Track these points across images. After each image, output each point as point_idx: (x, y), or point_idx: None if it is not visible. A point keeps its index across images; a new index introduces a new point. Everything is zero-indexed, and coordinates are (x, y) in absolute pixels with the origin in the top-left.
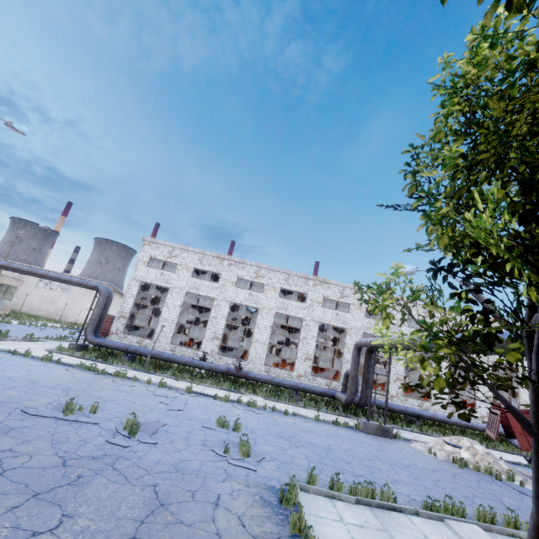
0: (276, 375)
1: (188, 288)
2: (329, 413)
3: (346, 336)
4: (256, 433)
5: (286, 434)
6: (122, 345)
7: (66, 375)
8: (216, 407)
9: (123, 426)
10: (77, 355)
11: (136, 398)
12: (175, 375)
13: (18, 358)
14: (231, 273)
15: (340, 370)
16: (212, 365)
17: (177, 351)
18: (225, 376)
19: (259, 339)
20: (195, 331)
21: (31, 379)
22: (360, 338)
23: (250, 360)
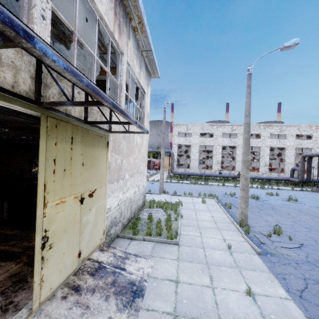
0: (251, 175)
1: (199, 143)
2: (290, 187)
3: (285, 151)
4: (283, 196)
5: (292, 195)
6: (187, 173)
7: (195, 186)
8: (253, 190)
9: (250, 197)
10: (177, 179)
11: (229, 190)
12: (217, 181)
13: (171, 183)
14: (218, 131)
15: (284, 168)
16: (227, 175)
17: (202, 172)
18: (228, 179)
19: (239, 160)
20: (189, 160)
21: (195, 189)
22: (294, 150)
23: (237, 170)
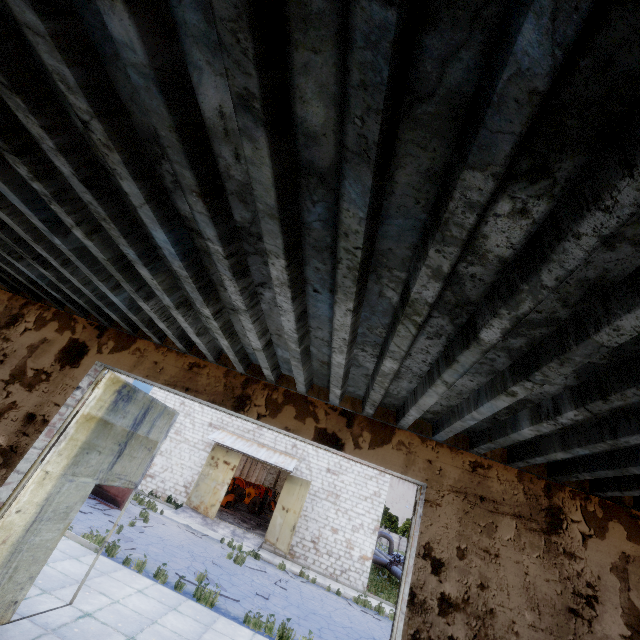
0: None
1: None
2: None
3: None
4: None
5: None
6: None
7: None
8: None
9: None
10: None
11: None
12: None
13: None
14: None
15: None
16: None
17: None
18: None
19: None
20: None
21: None
22: None
23: None
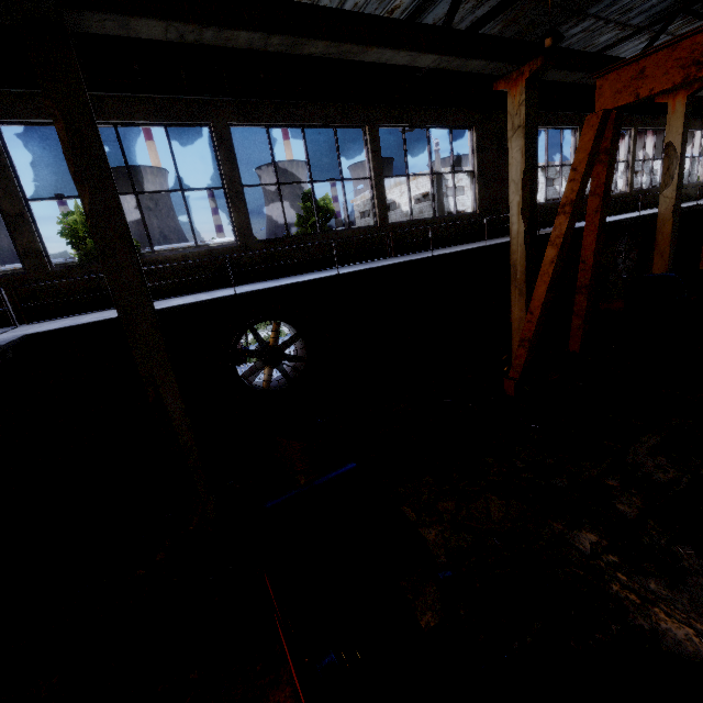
0: None
1: None
2: None
3: None
4: None
5: None
6: None
7: None
8: None
9: None
10: None
11: None
12: None
13: None
14: None
15: None
16: None
17: None
18: None
19: None
20: None
21: None
22: None
23: None
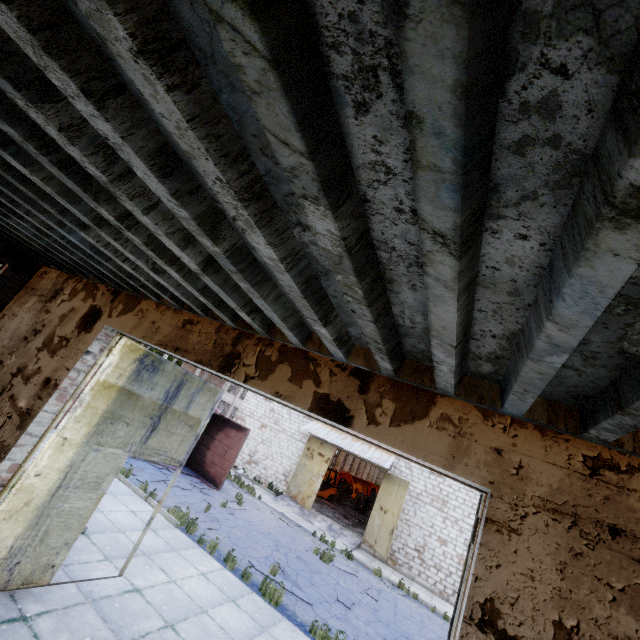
0: None
1: None
2: None
3: None
4: None
5: None
6: None
7: None
8: None
9: None
10: None
11: None
12: None
13: None
14: None
15: None
16: None
17: None
18: None
19: None
20: None
21: None
22: None
23: None
